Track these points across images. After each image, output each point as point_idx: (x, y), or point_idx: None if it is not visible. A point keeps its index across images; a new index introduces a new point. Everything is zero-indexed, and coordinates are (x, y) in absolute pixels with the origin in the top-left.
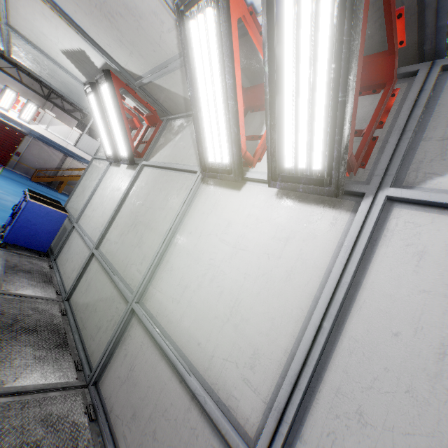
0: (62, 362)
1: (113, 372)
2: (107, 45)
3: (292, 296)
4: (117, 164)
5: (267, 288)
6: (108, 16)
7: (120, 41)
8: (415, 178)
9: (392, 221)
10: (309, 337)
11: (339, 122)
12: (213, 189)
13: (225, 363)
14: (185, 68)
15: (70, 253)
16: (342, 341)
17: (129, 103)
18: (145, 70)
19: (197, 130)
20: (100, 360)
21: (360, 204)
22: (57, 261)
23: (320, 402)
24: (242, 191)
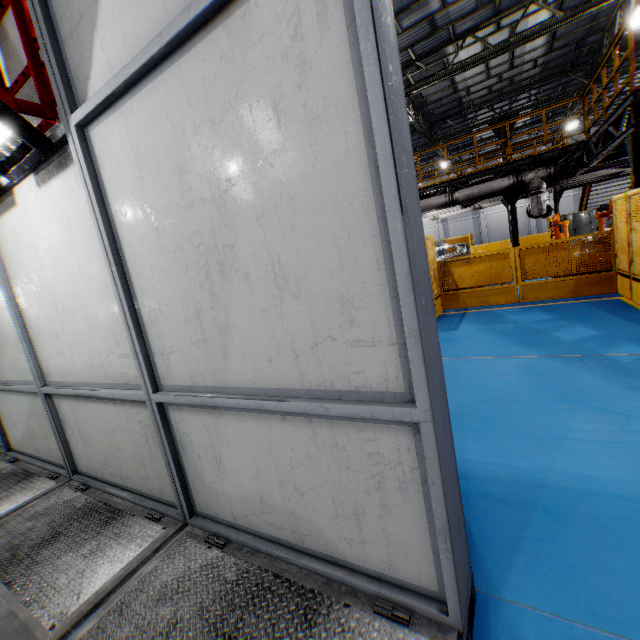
0: (33, 485)
1: (77, 451)
2: None
3: (99, 268)
4: None
5: (87, 278)
6: None
7: None
8: (83, 93)
9: (96, 148)
10: (114, 288)
11: None
12: (3, 222)
13: (109, 359)
14: None
15: None
16: (131, 272)
17: None
18: None
19: None
20: (62, 455)
21: (70, 147)
22: None
23: (147, 324)
24: (19, 204)
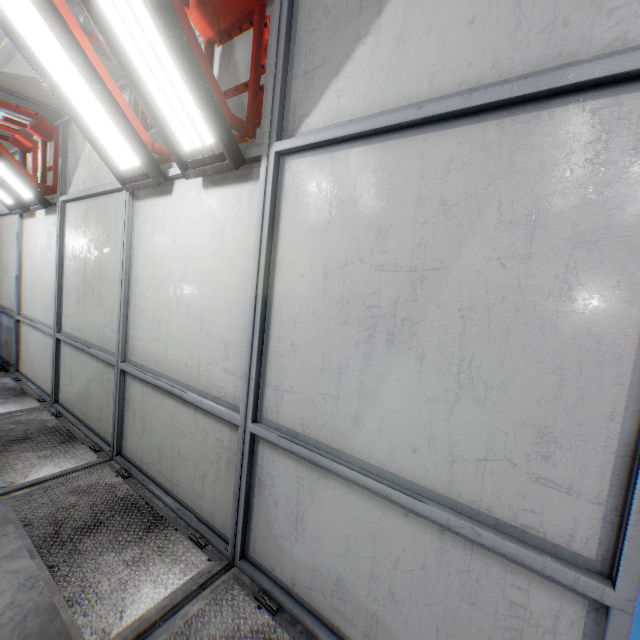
0: (75, 451)
1: (130, 434)
2: None
3: (238, 283)
4: (32, 213)
5: (219, 285)
6: None
7: None
8: (294, 125)
9: (286, 177)
10: (251, 309)
11: (192, 88)
12: (148, 203)
13: (209, 368)
14: (21, 52)
15: (32, 353)
16: (275, 300)
17: None
18: None
19: (86, 133)
20: (113, 432)
21: (260, 168)
22: (22, 371)
23: (271, 354)
24: (174, 194)
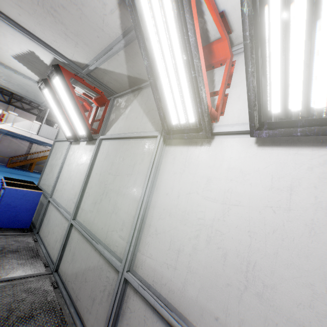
0: None
1: None
2: (53, 41)
3: None
4: (77, 142)
5: (285, 246)
6: (51, 11)
7: (65, 34)
8: None
9: None
10: None
11: None
12: (179, 149)
13: None
14: (138, 39)
15: (50, 225)
16: None
17: (79, 91)
18: (91, 57)
19: (157, 97)
20: None
21: None
22: (39, 234)
23: None
24: (212, 146)
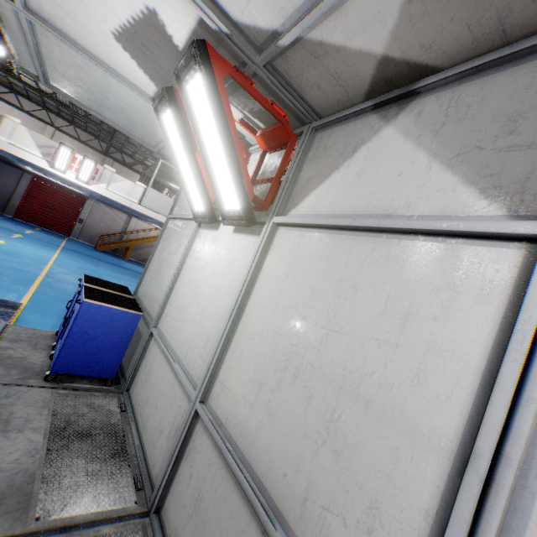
0: None
1: None
2: None
3: None
4: (213, 224)
5: None
6: None
7: None
8: None
9: None
10: None
11: None
12: None
13: None
14: None
15: (150, 385)
16: None
17: None
18: (295, 4)
19: None
20: None
21: None
22: (130, 394)
23: None
24: None
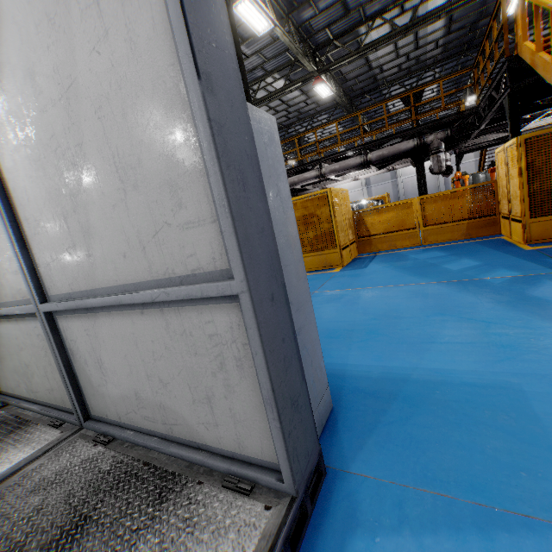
0: None
1: None
2: None
3: None
4: None
5: None
6: None
7: None
8: None
9: None
10: None
11: None
12: None
13: (7, 278)
14: None
15: None
16: (11, 187)
17: None
18: None
19: None
20: None
21: None
22: None
23: (30, 237)
24: None
